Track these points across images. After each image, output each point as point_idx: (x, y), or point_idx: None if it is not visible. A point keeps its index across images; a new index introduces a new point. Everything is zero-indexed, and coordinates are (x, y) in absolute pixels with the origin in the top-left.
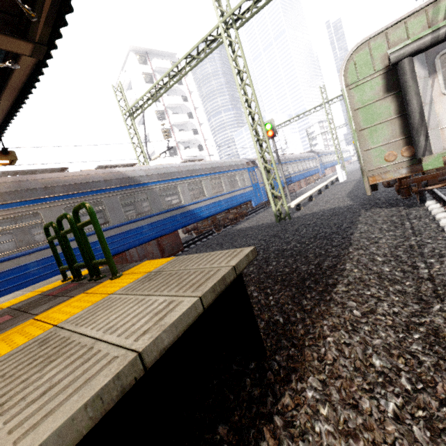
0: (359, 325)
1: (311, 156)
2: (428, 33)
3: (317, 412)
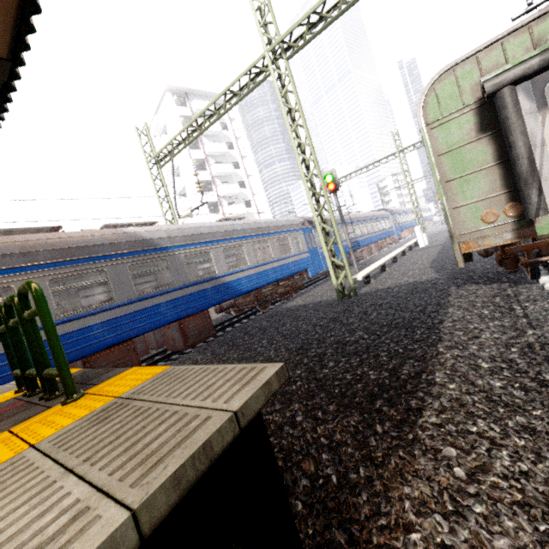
0: (465, 501)
1: (384, 215)
2: (536, 55)
3: None
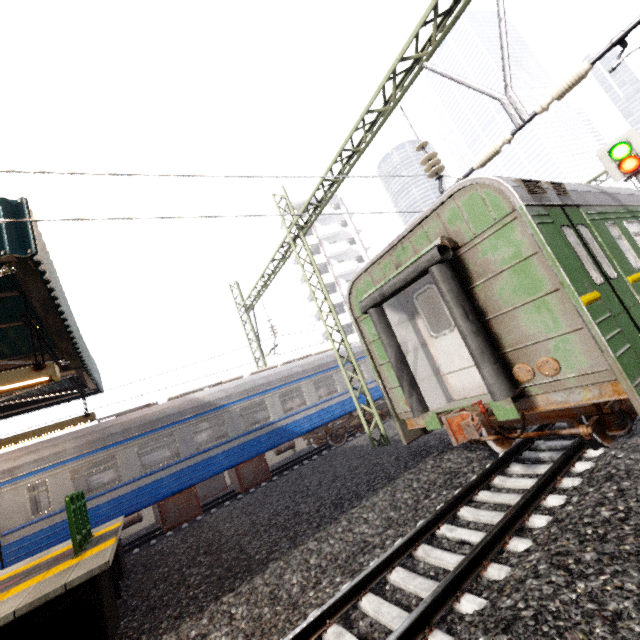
0: None
1: None
2: (378, 289)
3: None
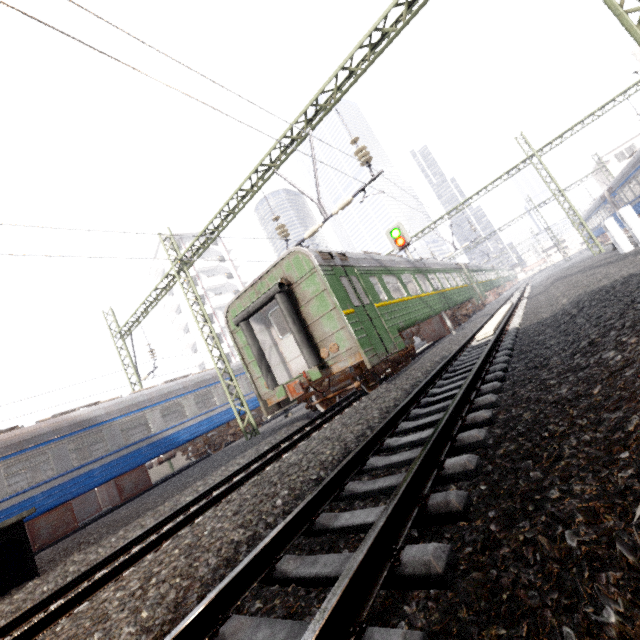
0: (100, 548)
1: None
2: (246, 308)
3: (13, 597)
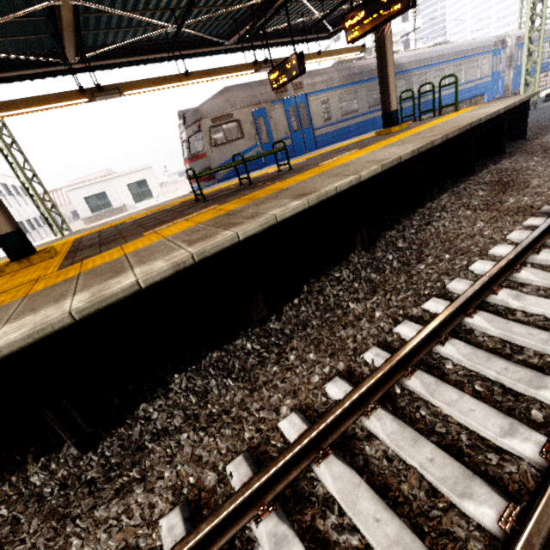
0: None
1: None
2: None
3: (548, 138)
